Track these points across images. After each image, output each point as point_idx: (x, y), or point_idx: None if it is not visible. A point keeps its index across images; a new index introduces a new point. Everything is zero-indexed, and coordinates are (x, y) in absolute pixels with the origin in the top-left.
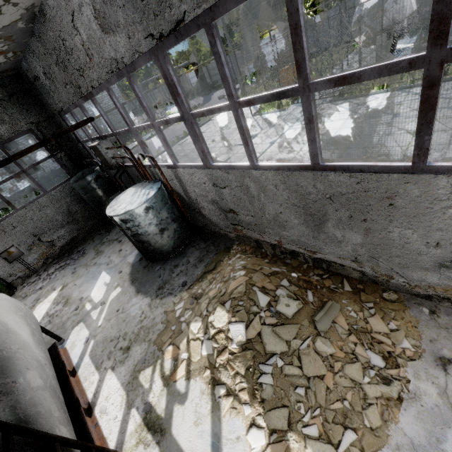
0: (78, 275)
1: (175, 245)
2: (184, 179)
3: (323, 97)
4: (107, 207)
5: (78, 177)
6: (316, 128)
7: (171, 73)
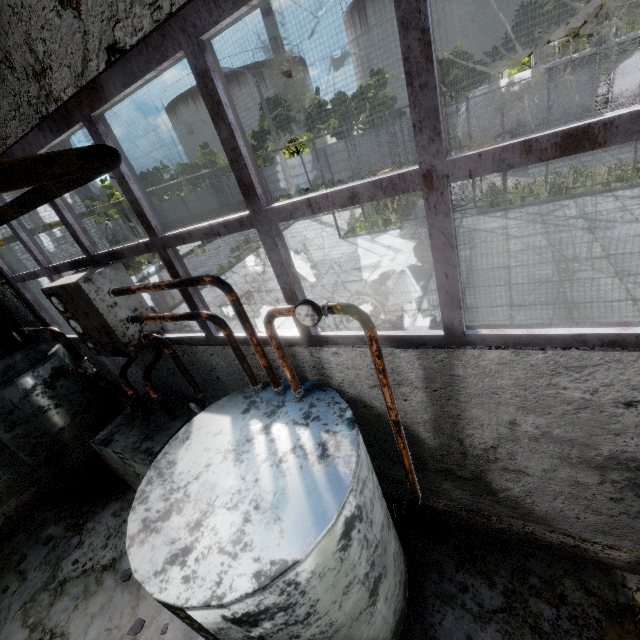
0: None
1: (395, 615)
2: (480, 385)
3: (457, 210)
4: (129, 523)
5: None
6: None
7: None
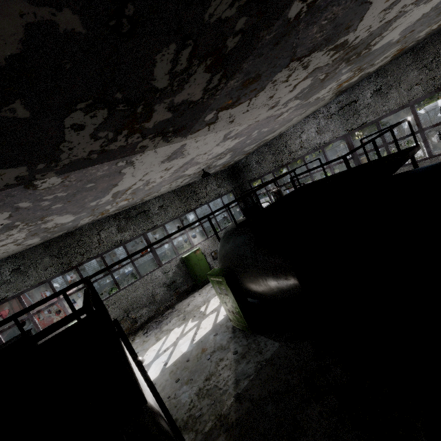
0: None
1: None
2: None
3: None
4: None
5: None
6: (428, 142)
7: (352, 141)
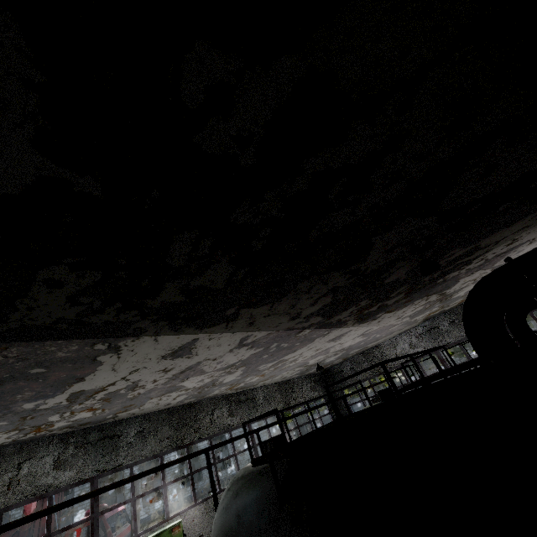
0: None
1: None
2: None
3: None
4: None
5: None
6: None
7: (442, 356)
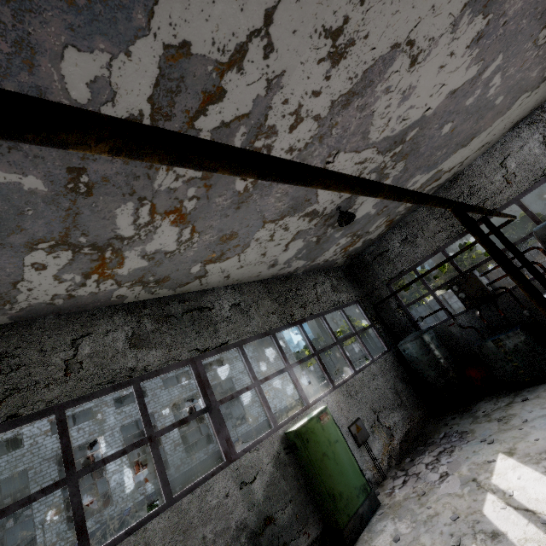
0: (511, 437)
1: None
2: None
3: None
4: None
5: (416, 334)
6: None
7: None
